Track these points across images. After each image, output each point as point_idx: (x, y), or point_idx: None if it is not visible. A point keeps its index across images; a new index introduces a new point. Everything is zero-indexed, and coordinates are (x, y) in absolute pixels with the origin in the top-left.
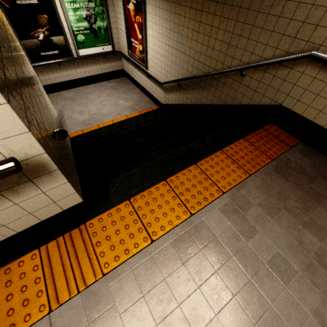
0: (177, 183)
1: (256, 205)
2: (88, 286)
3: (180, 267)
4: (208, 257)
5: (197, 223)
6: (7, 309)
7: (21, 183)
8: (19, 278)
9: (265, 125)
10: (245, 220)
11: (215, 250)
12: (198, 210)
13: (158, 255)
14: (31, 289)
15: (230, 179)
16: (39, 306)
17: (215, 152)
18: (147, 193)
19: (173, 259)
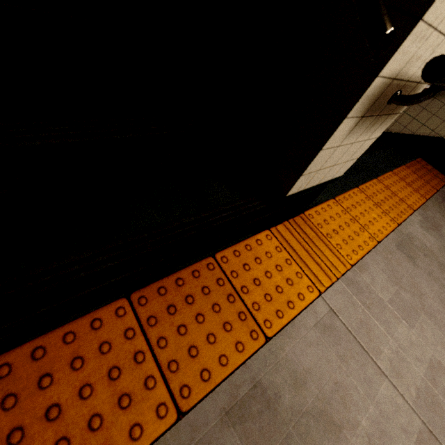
0: (369, 192)
1: (444, 227)
2: (343, 274)
3: (414, 268)
4: (431, 263)
5: (406, 232)
6: (274, 286)
7: (386, 114)
8: (266, 257)
9: (416, 158)
10: (443, 238)
11: (434, 259)
12: (401, 221)
13: (389, 255)
14: (287, 269)
15: (413, 199)
16: (306, 287)
17: (387, 171)
18: (348, 196)
19: (405, 261)
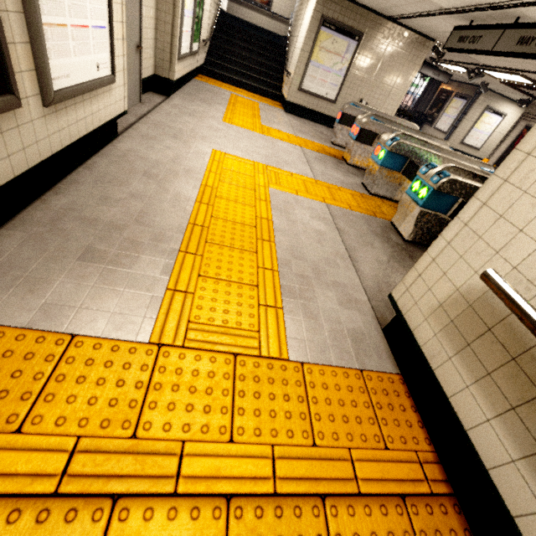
0: None
1: None
2: None
3: None
4: None
5: None
6: None
7: None
8: None
9: None
10: None
11: None
12: None
13: None
14: None
15: None
16: None
17: None
18: None
19: None
